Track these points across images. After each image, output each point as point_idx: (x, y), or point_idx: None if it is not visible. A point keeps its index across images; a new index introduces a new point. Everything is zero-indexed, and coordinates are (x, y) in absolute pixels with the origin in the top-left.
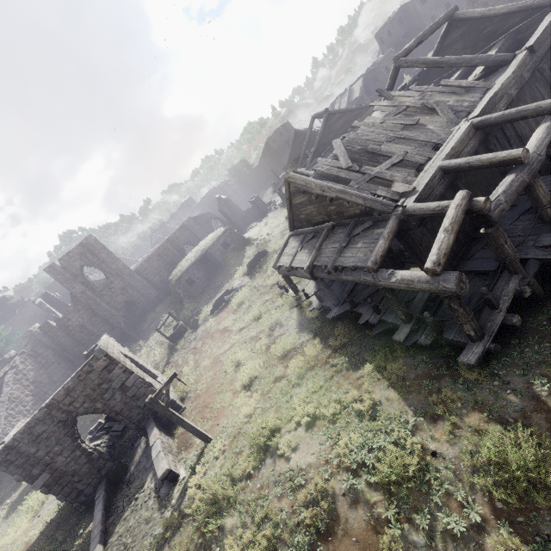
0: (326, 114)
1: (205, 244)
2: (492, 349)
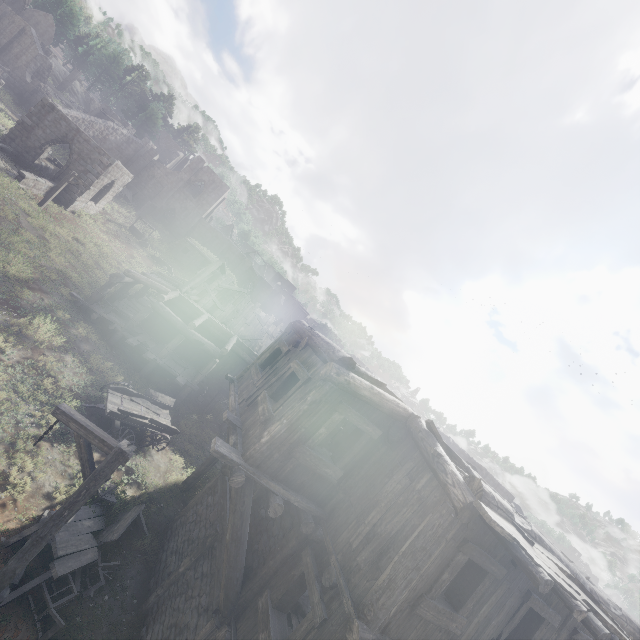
0: None
1: None
2: (79, 301)
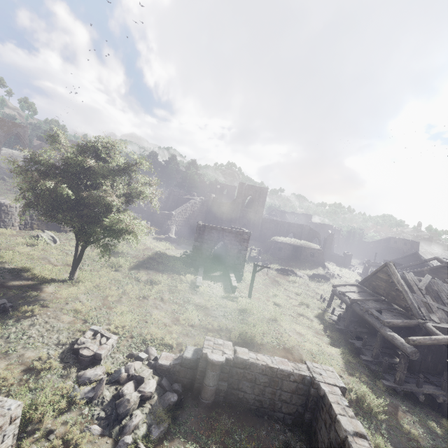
0: (445, 264)
1: (304, 243)
2: (399, 390)
